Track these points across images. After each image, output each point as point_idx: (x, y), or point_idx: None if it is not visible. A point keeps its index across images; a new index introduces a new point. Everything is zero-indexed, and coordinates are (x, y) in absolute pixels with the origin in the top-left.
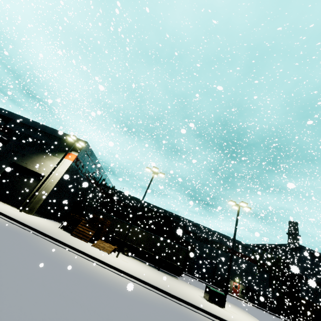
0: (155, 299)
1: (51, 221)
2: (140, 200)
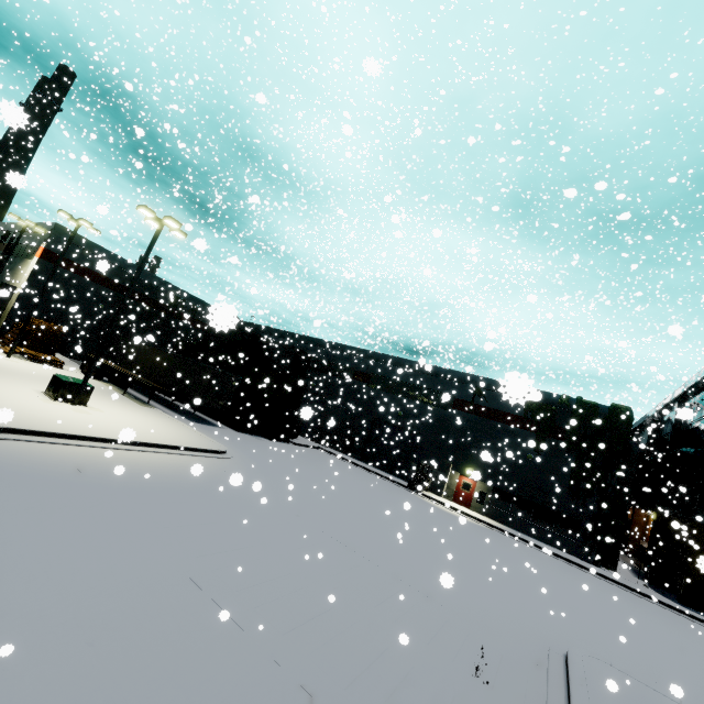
0: None
1: None
2: (277, 331)
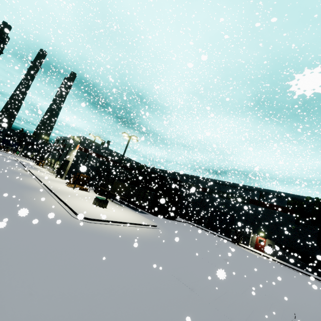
0: (30, 186)
1: None
2: (163, 170)
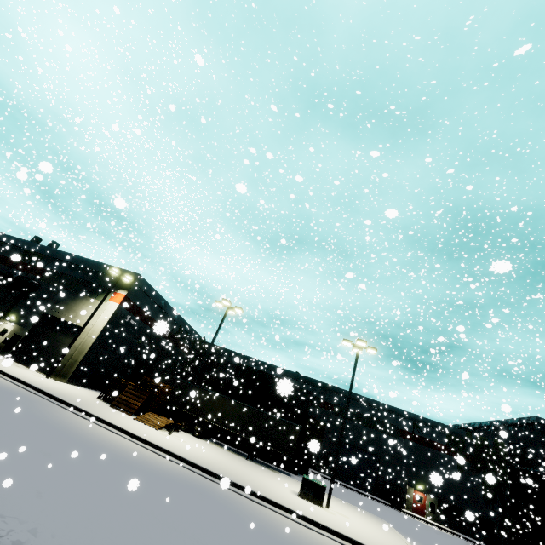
0: (178, 474)
1: (93, 392)
2: (246, 357)
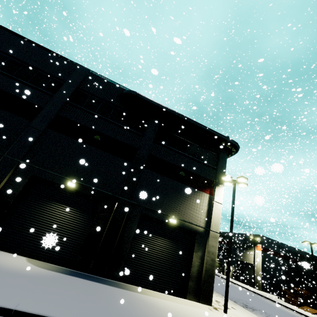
0: None
1: (275, 296)
2: None
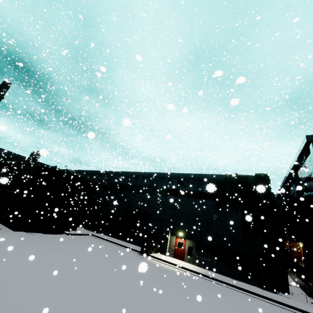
0: None
1: None
2: (77, 170)
